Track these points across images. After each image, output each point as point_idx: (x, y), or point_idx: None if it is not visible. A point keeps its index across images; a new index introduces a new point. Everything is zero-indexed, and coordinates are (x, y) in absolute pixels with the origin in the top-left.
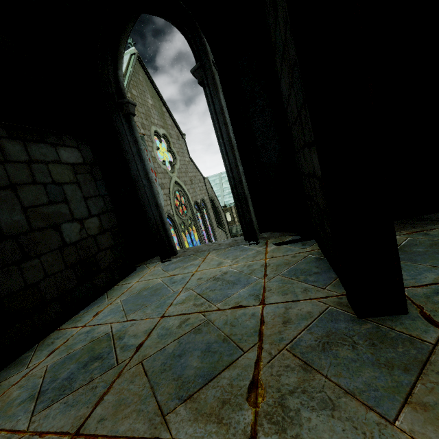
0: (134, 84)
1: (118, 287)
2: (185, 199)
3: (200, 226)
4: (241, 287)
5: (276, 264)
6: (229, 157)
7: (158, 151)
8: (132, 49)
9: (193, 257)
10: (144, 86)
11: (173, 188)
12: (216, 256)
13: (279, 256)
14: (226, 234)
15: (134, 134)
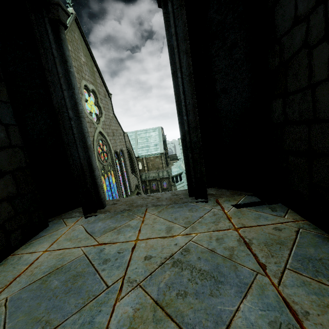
0: (69, 39)
1: (13, 260)
2: (107, 148)
3: (118, 172)
4: (237, 295)
5: (261, 241)
6: (186, 96)
7: (85, 104)
8: (70, 9)
9: (126, 213)
10: (78, 44)
11: (97, 137)
12: (158, 215)
13: (254, 226)
14: (138, 179)
15: (62, 49)
